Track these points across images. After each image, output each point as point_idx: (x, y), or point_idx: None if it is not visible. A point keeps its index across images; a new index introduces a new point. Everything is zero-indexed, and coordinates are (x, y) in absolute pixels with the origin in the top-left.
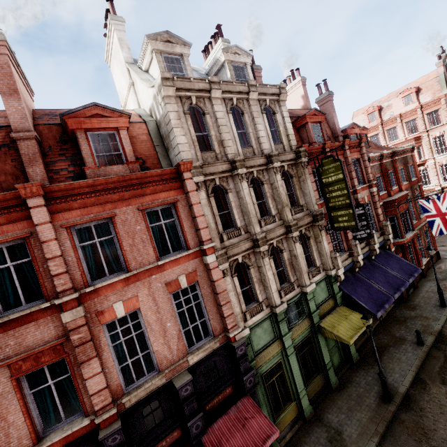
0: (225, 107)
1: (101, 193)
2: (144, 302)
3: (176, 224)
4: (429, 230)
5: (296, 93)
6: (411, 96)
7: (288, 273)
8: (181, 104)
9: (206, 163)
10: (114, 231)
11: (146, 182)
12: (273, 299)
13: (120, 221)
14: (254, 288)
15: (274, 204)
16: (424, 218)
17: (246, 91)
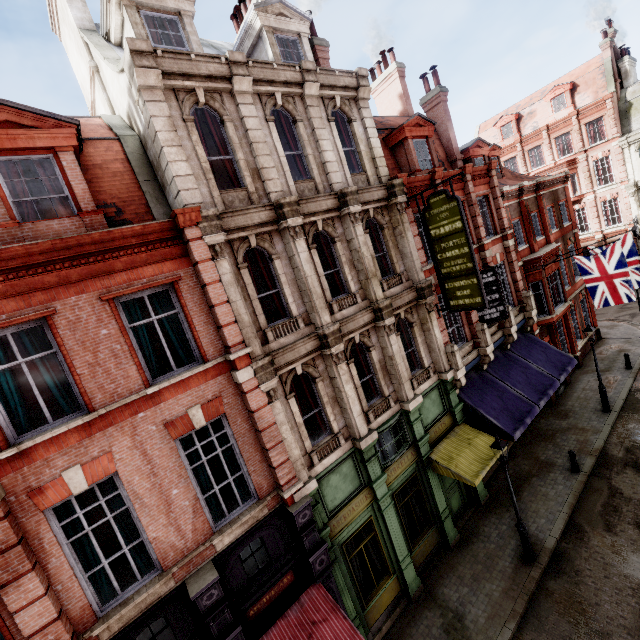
0: (263, 109)
1: (19, 273)
2: (125, 461)
3: (180, 320)
4: (587, 299)
5: (390, 91)
6: (564, 96)
7: (380, 383)
8: (176, 103)
9: (229, 210)
10: (57, 341)
11: (113, 249)
12: (356, 427)
13: (65, 322)
14: (325, 413)
15: (355, 274)
16: (580, 282)
17: (299, 81)
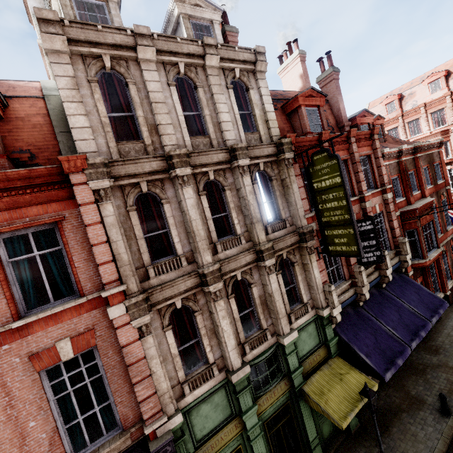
0: (166, 75)
1: None
2: None
3: (64, 255)
4: None
5: (293, 72)
6: (439, 81)
7: (259, 316)
8: (83, 66)
9: (119, 159)
10: None
11: None
12: (229, 360)
13: None
14: (202, 343)
15: (242, 218)
16: (451, 231)
17: (200, 54)
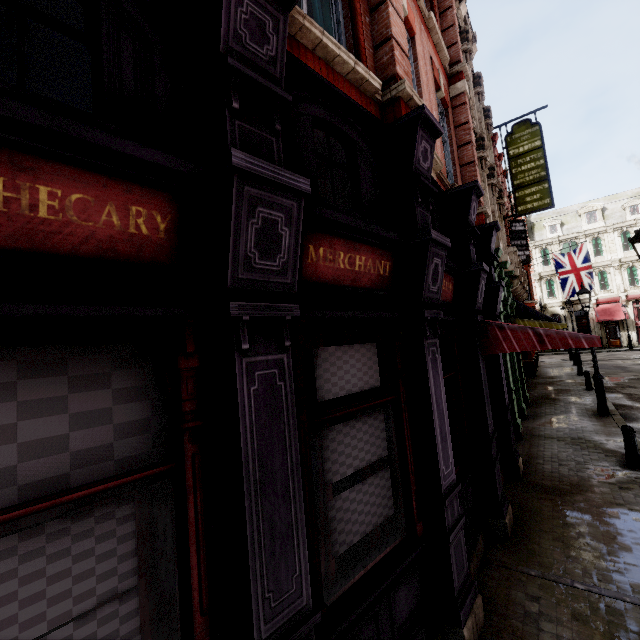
0: None
1: None
2: (417, 39)
3: None
4: None
5: None
6: None
7: None
8: None
9: None
10: None
11: None
12: None
13: None
14: None
15: None
16: None
17: None
